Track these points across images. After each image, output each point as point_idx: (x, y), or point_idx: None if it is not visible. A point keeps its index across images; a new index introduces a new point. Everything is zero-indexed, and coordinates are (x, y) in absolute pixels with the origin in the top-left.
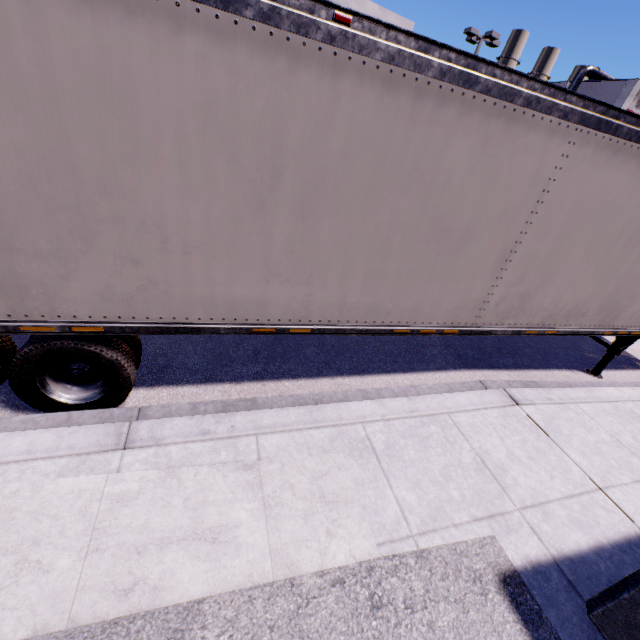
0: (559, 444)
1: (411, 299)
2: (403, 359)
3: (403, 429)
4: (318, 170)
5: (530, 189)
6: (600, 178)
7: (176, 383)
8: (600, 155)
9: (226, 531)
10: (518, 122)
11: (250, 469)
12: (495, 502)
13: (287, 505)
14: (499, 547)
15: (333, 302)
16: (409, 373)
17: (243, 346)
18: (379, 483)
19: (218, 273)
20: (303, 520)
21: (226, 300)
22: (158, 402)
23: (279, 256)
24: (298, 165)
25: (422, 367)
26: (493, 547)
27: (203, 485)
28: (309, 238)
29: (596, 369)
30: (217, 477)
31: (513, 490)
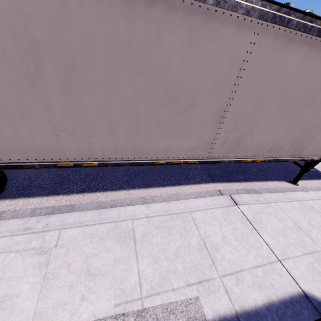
0: (258, 230)
1: (162, 143)
2: (175, 177)
3: (158, 223)
4: (69, 57)
5: (231, 68)
6: (281, 59)
7: (30, 196)
8: (279, 42)
9: (8, 300)
10: (213, 18)
11: (44, 253)
12: (205, 272)
13: (60, 278)
14: (200, 305)
15: (108, 146)
16: (176, 186)
17: (79, 172)
18: (130, 260)
19: (20, 130)
20: (67, 289)
21: (33, 147)
22: (14, 208)
23: (60, 118)
24: (52, 54)
25: (185, 182)
26: (195, 305)
27: (6, 266)
28: (78, 106)
29: (294, 180)
30: (18, 260)
31: (220, 263)
